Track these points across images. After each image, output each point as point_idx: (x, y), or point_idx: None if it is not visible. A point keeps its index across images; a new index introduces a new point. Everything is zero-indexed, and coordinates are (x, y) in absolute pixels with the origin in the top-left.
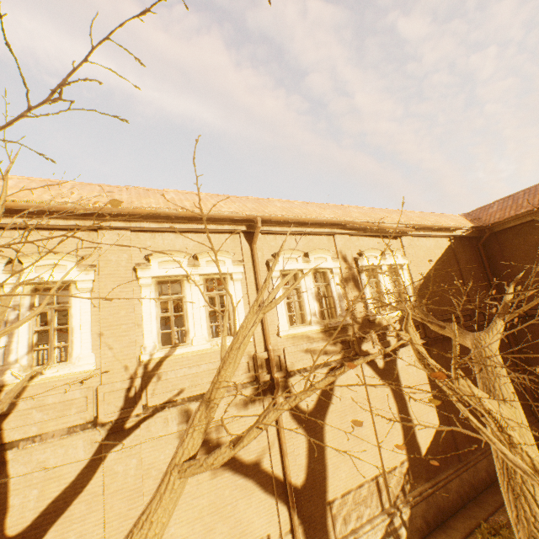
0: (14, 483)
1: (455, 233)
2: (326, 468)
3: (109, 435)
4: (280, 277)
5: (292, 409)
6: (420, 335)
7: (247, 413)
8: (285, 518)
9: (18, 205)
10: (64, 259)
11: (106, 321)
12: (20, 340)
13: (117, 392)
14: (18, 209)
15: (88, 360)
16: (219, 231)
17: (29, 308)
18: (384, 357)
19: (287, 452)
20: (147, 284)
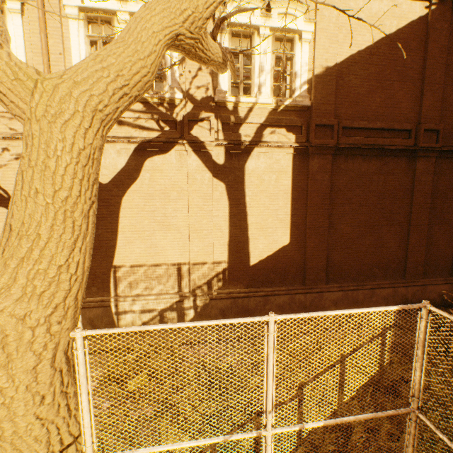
0: None
1: None
2: (116, 239)
3: None
4: (83, 20)
5: None
6: (298, 138)
7: None
8: None
9: None
10: None
11: None
12: None
13: None
14: None
15: None
16: None
17: None
18: (228, 153)
19: None
20: None
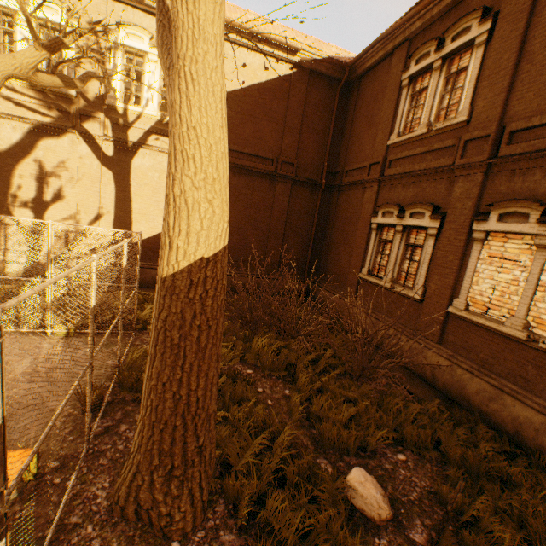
0: None
1: (299, 60)
2: (8, 201)
3: None
4: None
5: None
6: None
7: None
8: None
9: None
10: None
11: None
12: None
13: None
14: None
15: None
16: None
17: None
18: (117, 148)
19: None
20: None
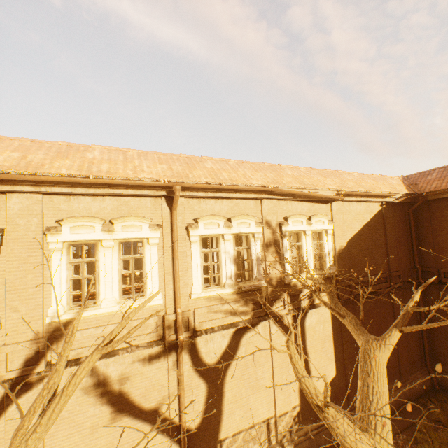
0: None
1: (388, 199)
2: (222, 413)
3: (12, 389)
4: (199, 241)
5: (196, 363)
6: None
7: (151, 367)
8: None
9: None
10: None
11: (12, 285)
12: None
13: (21, 351)
14: None
15: None
16: (139, 195)
17: None
18: (294, 316)
19: (186, 401)
20: (58, 248)
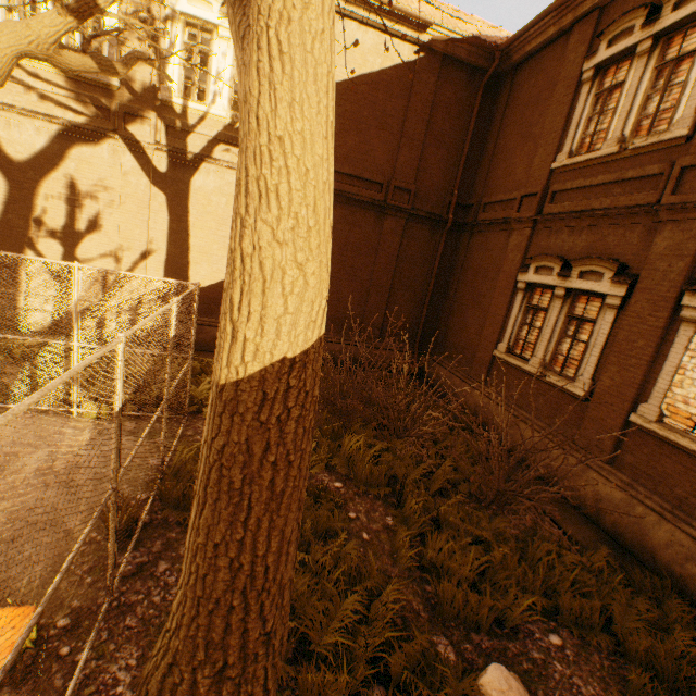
0: None
1: (429, 39)
2: (31, 229)
3: None
4: None
5: None
6: None
7: None
8: None
9: None
10: None
11: None
12: None
13: None
14: None
15: None
16: None
17: None
18: (172, 162)
19: None
20: None
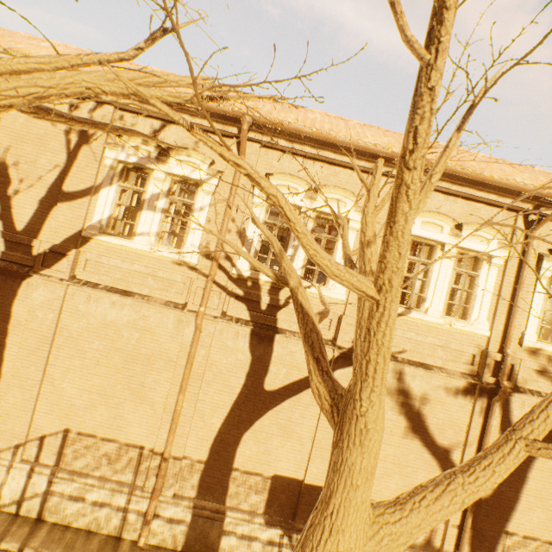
0: (274, 357)
1: None
2: (517, 500)
3: (339, 358)
4: (547, 278)
5: (503, 424)
6: None
7: (453, 402)
8: (457, 513)
9: (336, 140)
10: (346, 197)
11: None
12: (299, 256)
13: (353, 327)
14: (330, 143)
15: (340, 291)
16: (494, 203)
17: (311, 232)
18: None
19: None
20: None
